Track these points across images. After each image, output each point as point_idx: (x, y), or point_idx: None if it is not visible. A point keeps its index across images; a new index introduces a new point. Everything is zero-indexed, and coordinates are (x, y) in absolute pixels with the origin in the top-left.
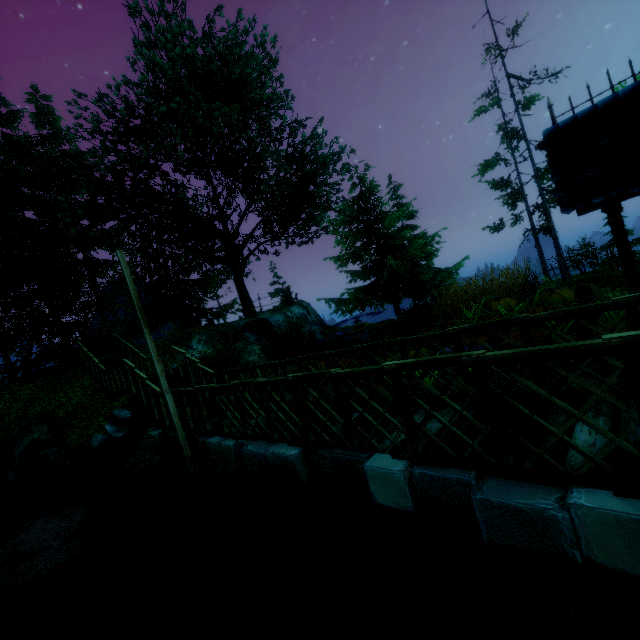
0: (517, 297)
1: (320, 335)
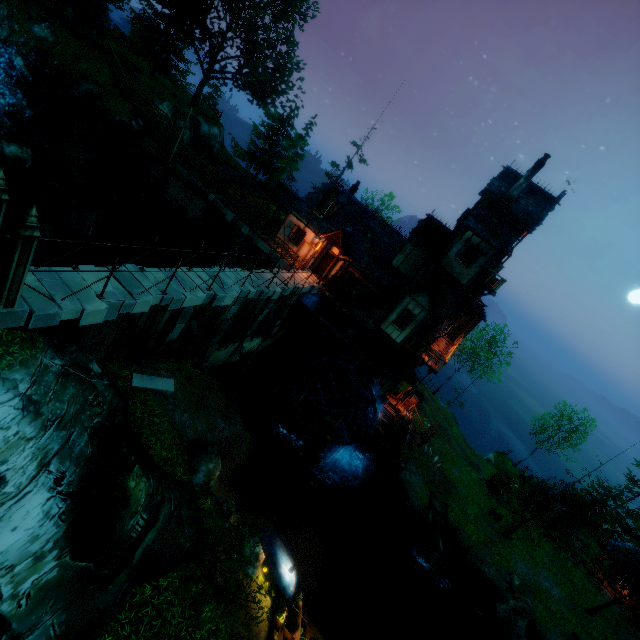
0: (281, 210)
1: (216, 150)
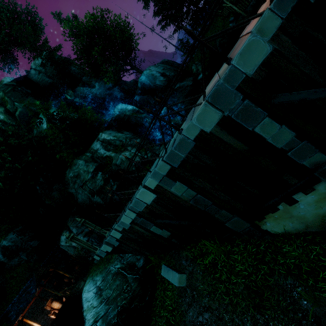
0: None
1: None
